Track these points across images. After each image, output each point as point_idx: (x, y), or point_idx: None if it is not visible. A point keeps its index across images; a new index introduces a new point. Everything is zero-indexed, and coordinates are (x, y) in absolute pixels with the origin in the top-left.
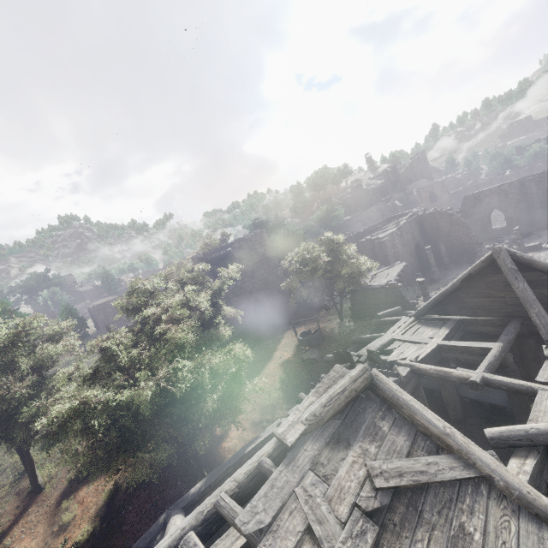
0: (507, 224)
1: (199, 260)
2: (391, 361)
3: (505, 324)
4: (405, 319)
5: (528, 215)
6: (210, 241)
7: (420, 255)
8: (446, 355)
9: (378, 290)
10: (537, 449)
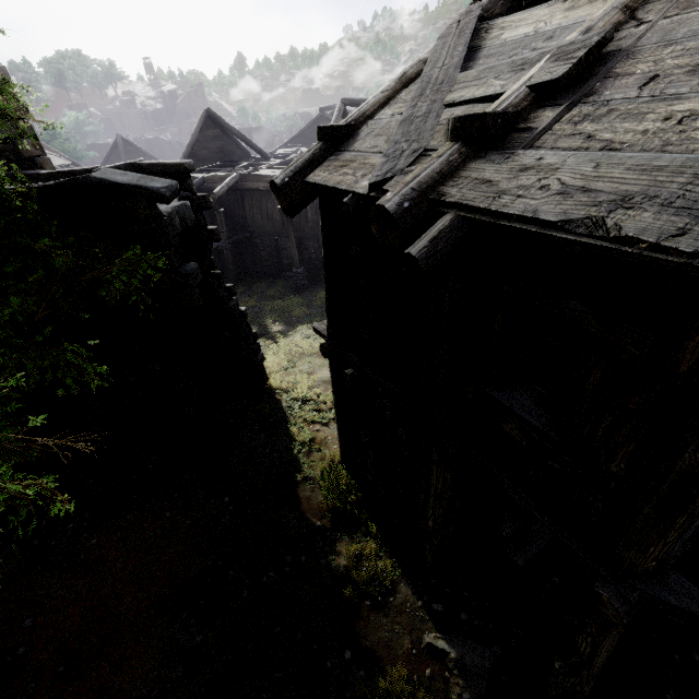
0: None
1: None
2: None
3: None
4: None
5: None
6: None
7: None
8: None
9: None
10: None
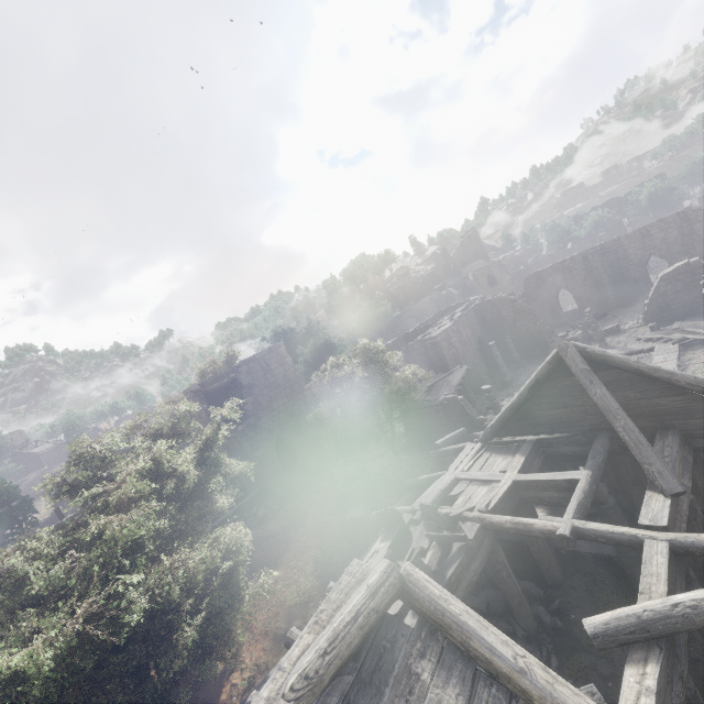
0: (578, 305)
1: (195, 394)
2: (454, 516)
3: (591, 440)
4: (470, 447)
5: (599, 292)
6: (209, 365)
7: (486, 353)
8: (526, 495)
9: (436, 408)
10: (658, 644)
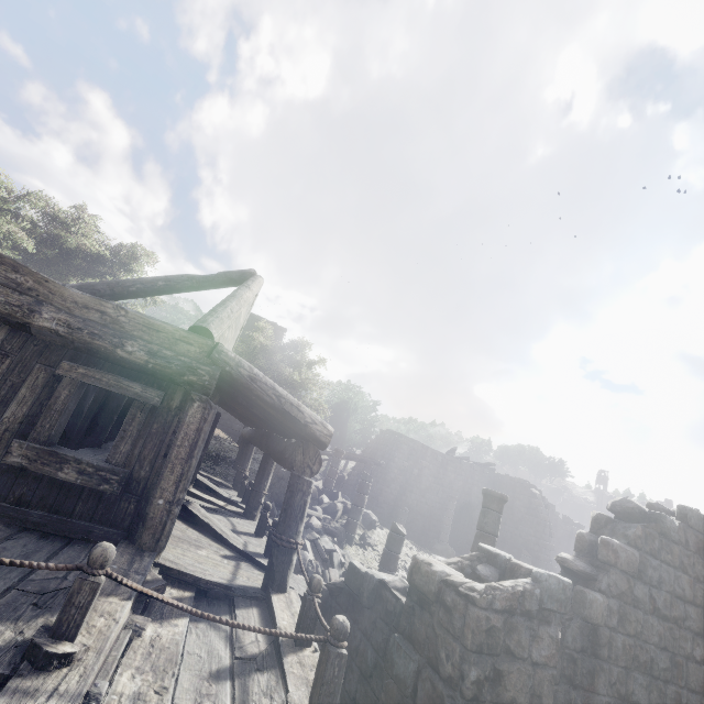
0: None
1: None
2: None
3: None
4: None
5: None
6: None
7: (466, 528)
8: None
9: None
10: None
